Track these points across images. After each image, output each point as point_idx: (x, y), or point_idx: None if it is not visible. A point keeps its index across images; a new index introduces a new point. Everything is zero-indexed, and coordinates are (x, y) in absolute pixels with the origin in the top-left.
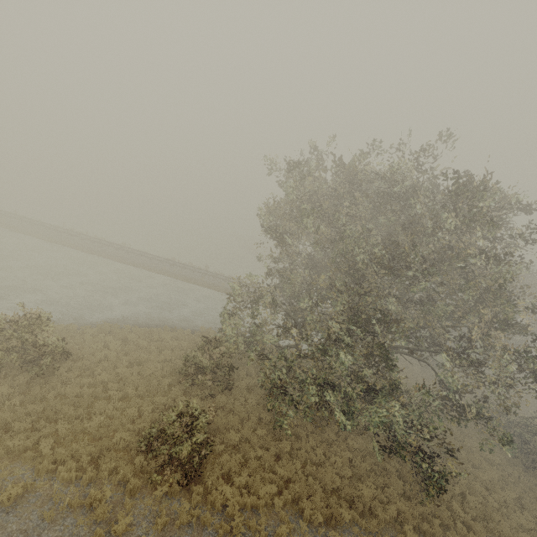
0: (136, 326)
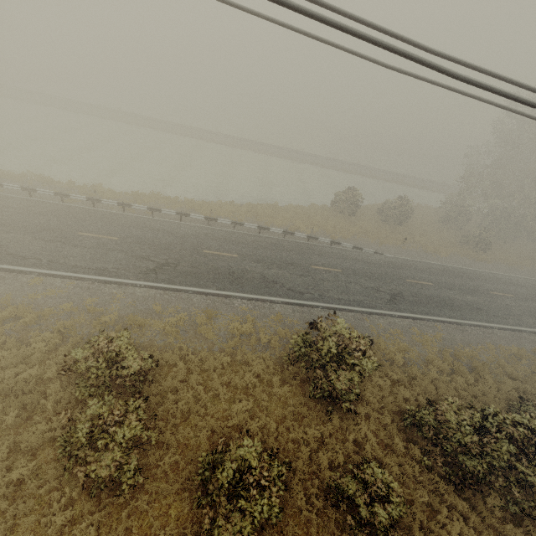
0: None
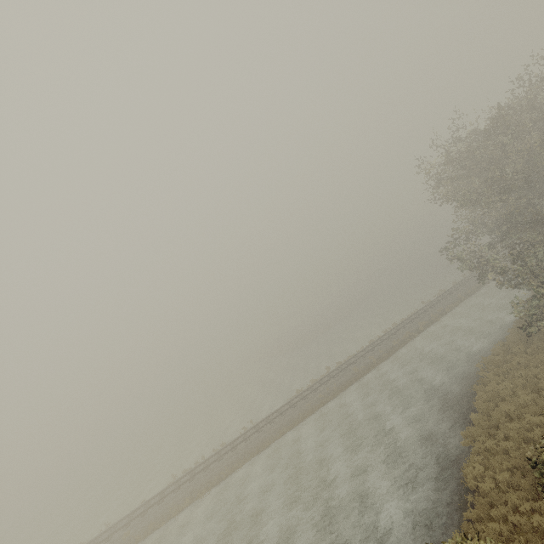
0: (482, 404)
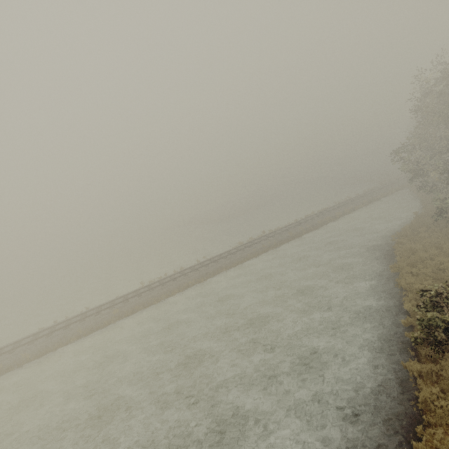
0: (405, 252)
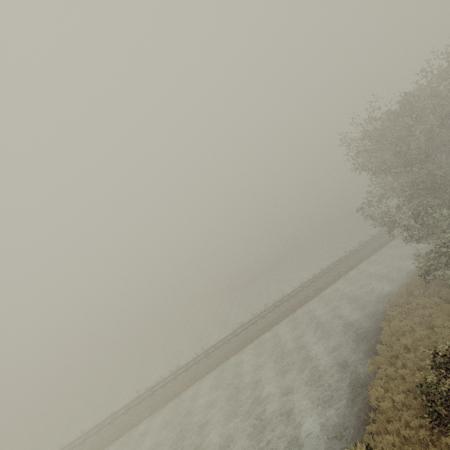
0: (386, 338)
